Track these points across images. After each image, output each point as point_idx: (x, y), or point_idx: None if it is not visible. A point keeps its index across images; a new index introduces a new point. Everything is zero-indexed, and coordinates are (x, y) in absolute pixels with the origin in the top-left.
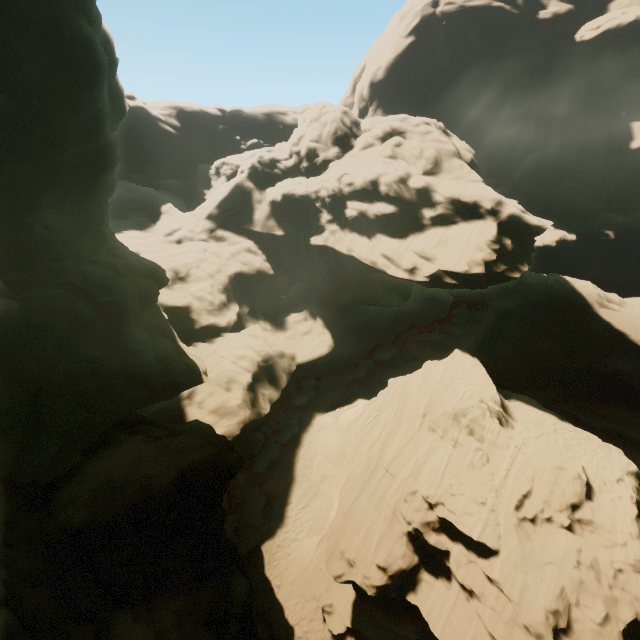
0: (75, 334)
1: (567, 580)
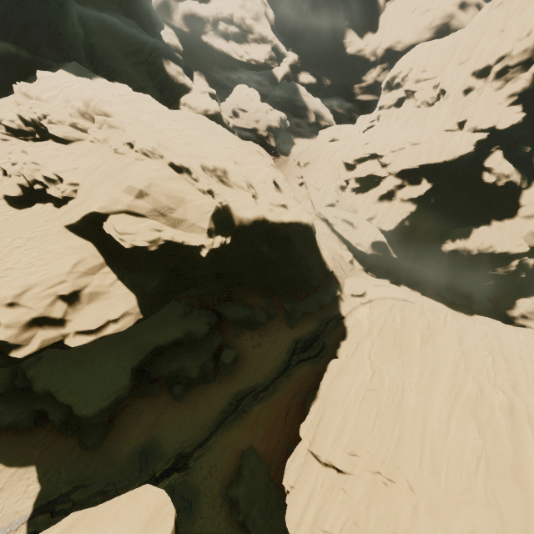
0: (155, 27)
1: (261, 117)
